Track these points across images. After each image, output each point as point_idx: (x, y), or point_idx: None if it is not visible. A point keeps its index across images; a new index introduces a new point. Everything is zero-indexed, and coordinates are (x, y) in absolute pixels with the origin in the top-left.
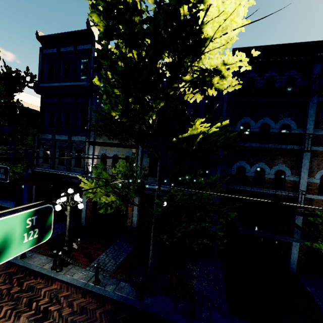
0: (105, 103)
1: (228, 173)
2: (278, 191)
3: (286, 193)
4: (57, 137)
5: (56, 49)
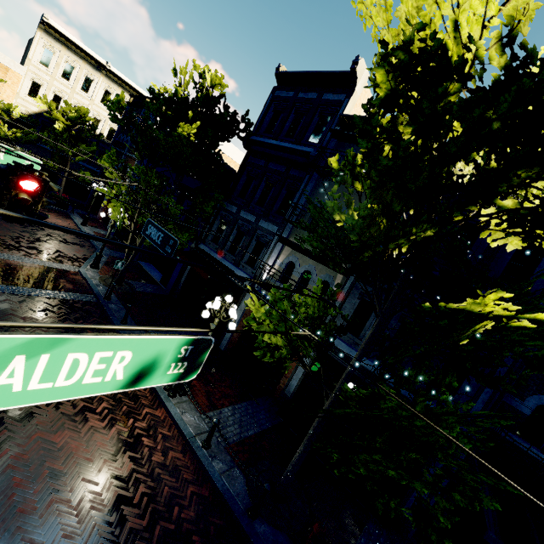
0: (328, 188)
1: (510, 404)
2: None
3: None
4: (242, 214)
5: (293, 93)
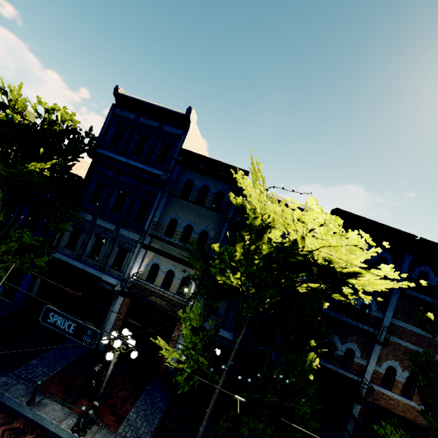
0: (178, 204)
1: None
2: (344, 371)
3: (351, 376)
4: (99, 222)
5: (135, 116)
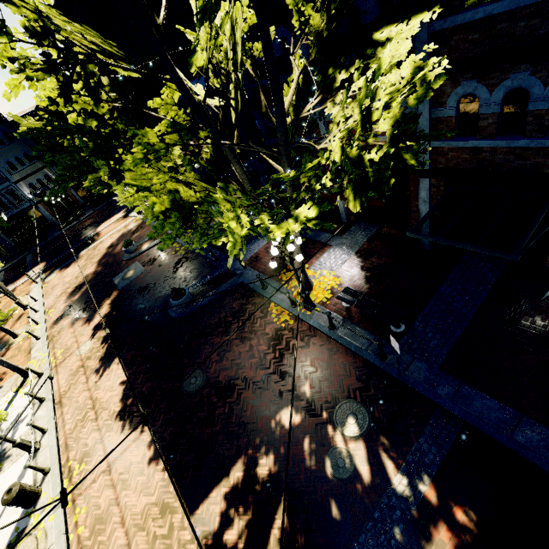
0: None
1: None
2: None
3: None
4: None
5: None
